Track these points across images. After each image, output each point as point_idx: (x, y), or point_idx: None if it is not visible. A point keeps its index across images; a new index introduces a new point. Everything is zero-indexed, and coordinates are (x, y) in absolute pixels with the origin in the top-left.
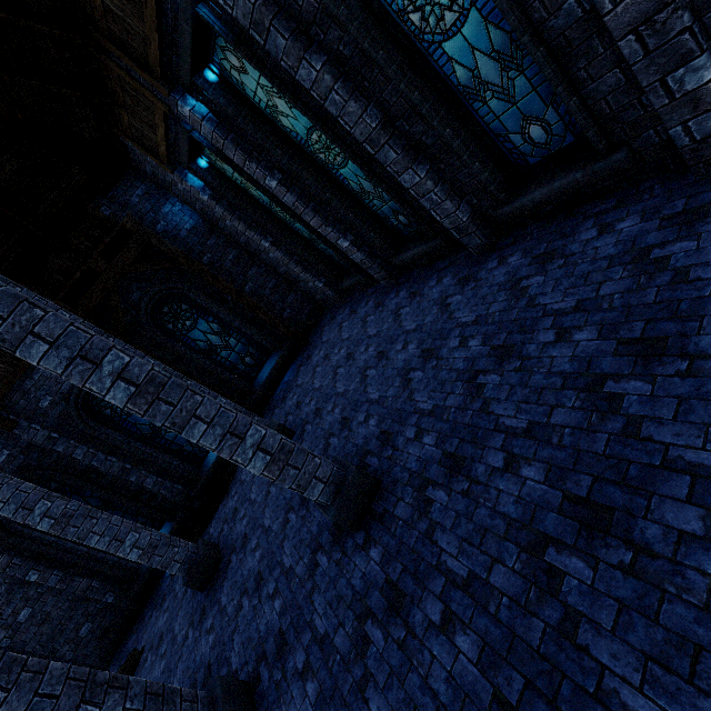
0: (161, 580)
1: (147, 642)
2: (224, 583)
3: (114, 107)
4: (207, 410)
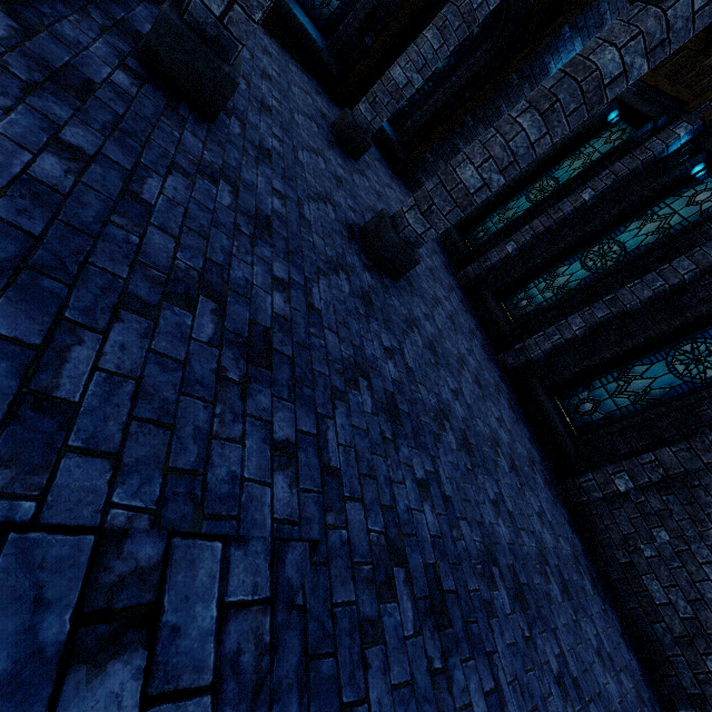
0: None
1: None
2: None
3: (707, 37)
4: (544, 145)
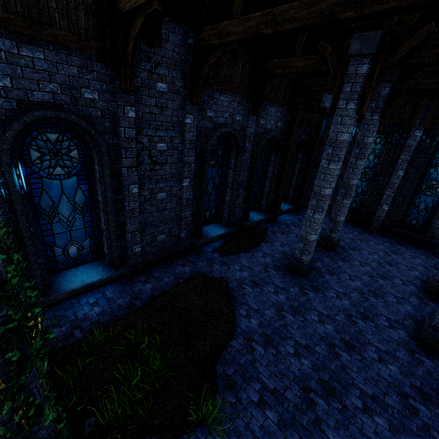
0: (199, 250)
1: (227, 278)
2: (330, 283)
3: None
4: None
